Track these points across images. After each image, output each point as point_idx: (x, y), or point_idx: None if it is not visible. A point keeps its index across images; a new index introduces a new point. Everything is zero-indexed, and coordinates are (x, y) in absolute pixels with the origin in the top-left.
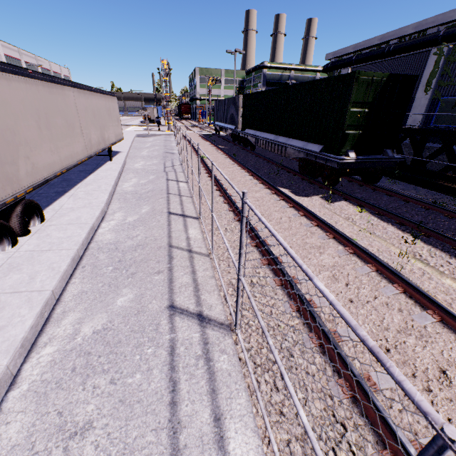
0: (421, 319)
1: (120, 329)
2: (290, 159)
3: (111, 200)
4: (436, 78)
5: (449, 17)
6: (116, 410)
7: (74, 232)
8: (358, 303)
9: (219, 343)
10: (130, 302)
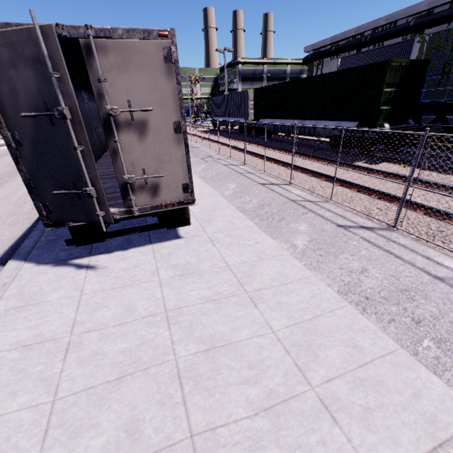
0: None
1: (322, 238)
2: (306, 141)
3: None
4: None
5: (416, 9)
6: (371, 263)
7: (214, 200)
8: None
9: (390, 235)
10: (309, 228)
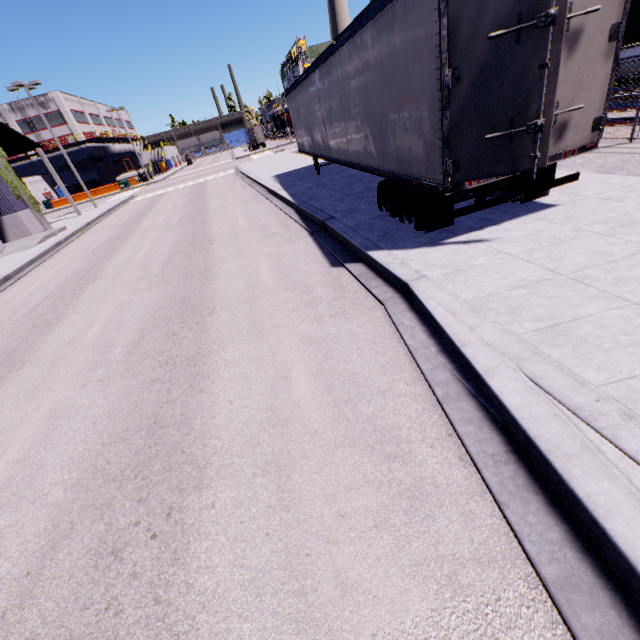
0: None
1: None
2: None
3: None
4: None
5: None
6: None
7: None
8: None
9: None
10: None
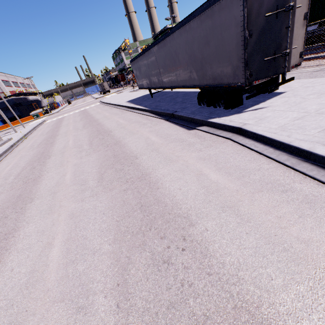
0: None
1: None
2: None
3: None
4: None
5: None
6: None
7: None
8: None
9: None
10: None
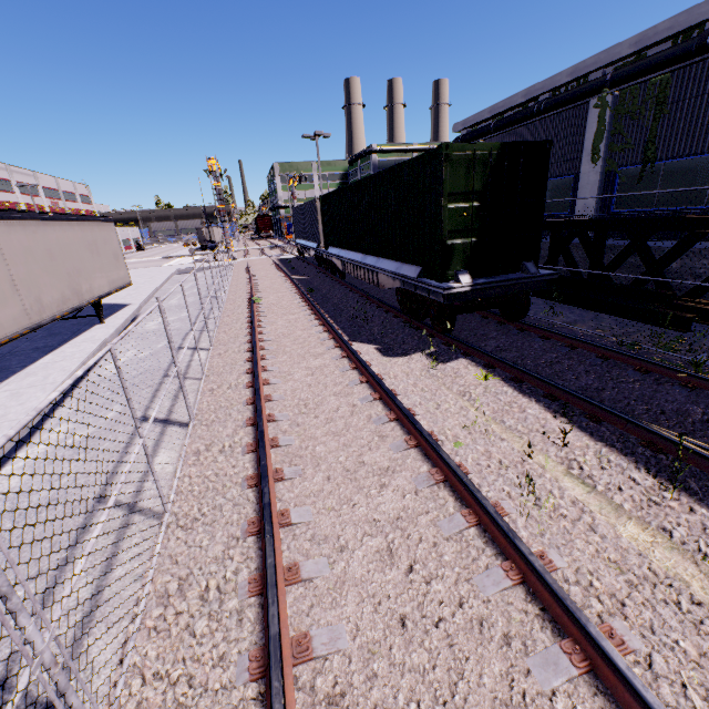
0: (546, 670)
1: None
2: None
3: (67, 399)
4: (604, 141)
5: (615, 54)
6: None
7: None
8: (413, 631)
9: None
10: None
